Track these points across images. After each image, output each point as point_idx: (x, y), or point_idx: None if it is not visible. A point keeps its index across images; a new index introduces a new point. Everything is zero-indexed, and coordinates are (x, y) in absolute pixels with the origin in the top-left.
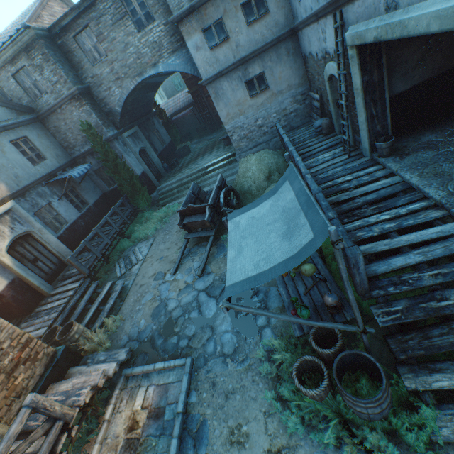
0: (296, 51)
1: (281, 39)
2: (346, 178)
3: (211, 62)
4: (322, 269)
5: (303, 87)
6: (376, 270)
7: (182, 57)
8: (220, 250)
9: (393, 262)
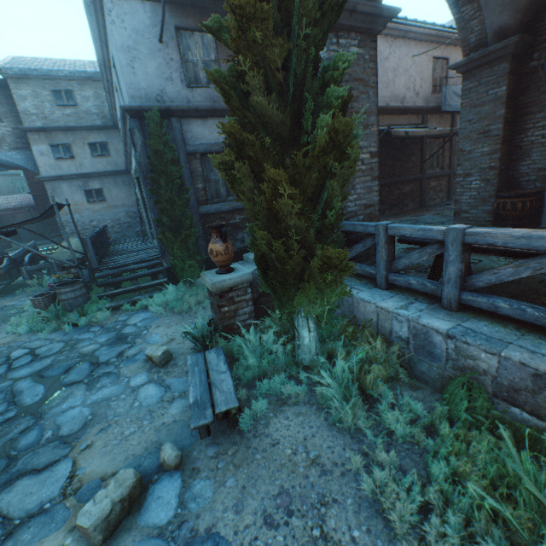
0: (130, 184)
1: (119, 173)
2: (132, 247)
3: (54, 167)
4: (86, 274)
5: (135, 208)
6: (110, 264)
7: (26, 156)
8: (10, 296)
9: (121, 261)
